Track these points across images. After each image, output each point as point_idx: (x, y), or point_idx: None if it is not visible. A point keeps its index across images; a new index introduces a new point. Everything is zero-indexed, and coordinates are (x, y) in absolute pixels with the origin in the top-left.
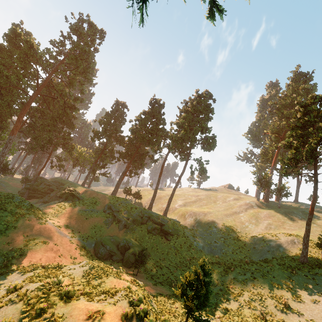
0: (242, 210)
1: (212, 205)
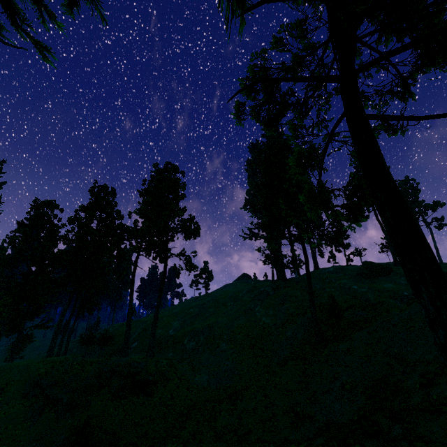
0: (257, 303)
1: (221, 310)
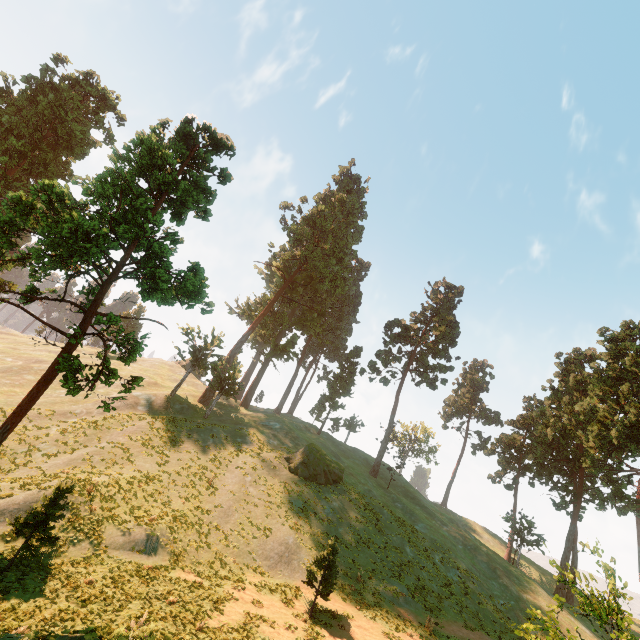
0: (94, 411)
1: None
